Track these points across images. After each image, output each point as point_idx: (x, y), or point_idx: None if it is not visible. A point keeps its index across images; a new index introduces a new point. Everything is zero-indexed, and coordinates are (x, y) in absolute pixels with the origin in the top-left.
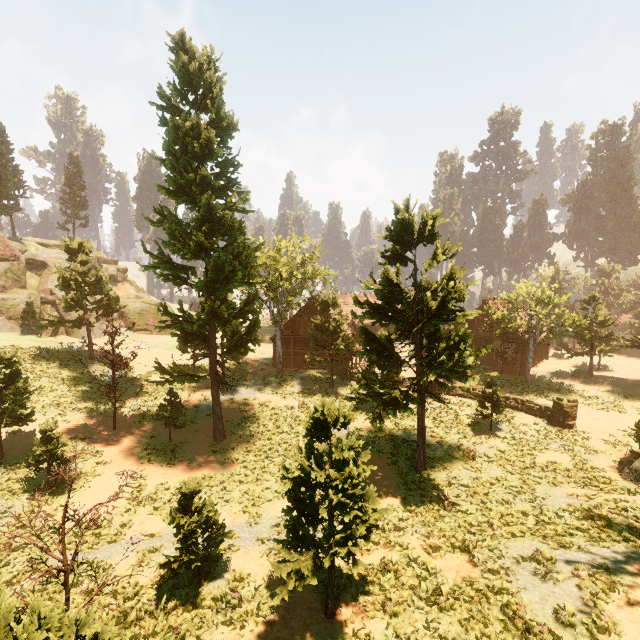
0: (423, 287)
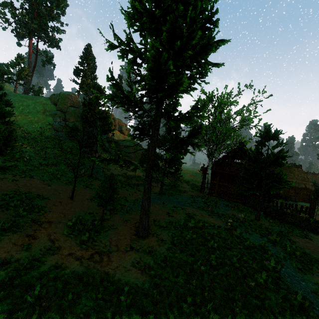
0: None
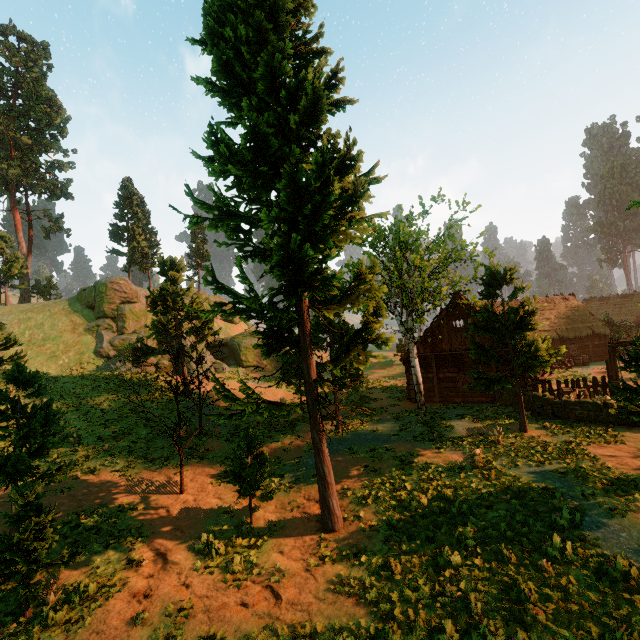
0: None
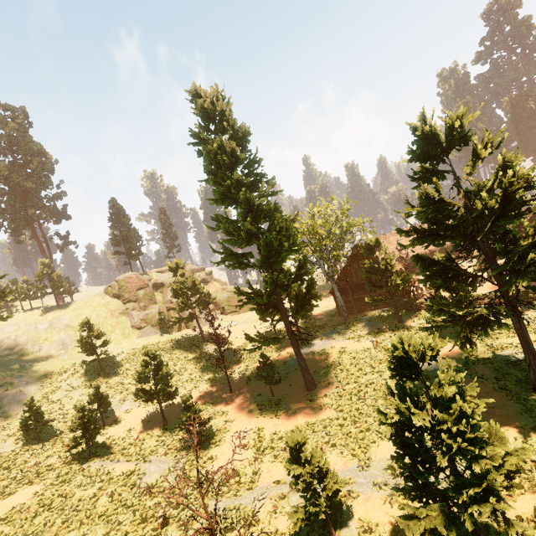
0: (472, 192)
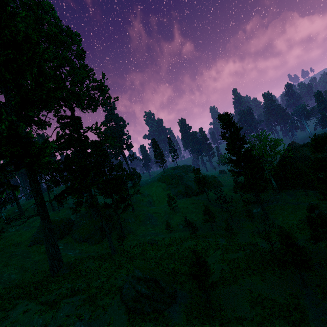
0: None
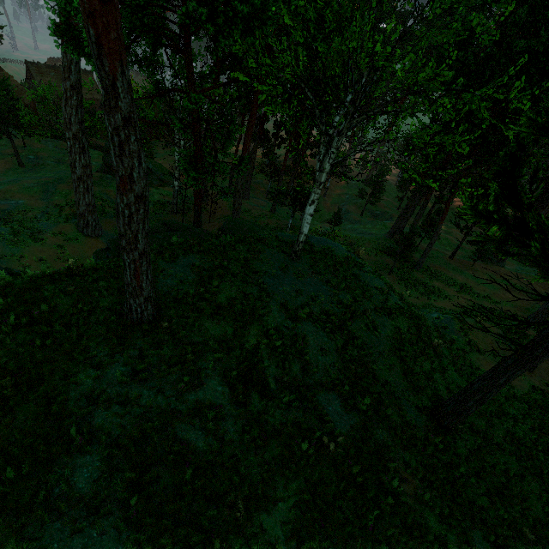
0: None
